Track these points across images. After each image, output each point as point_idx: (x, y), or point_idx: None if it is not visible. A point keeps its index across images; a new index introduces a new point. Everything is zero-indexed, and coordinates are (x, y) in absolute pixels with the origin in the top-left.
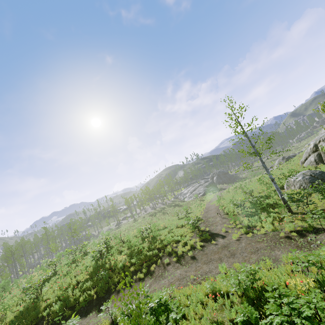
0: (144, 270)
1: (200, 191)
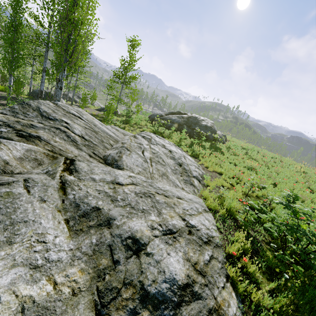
0: None
1: None
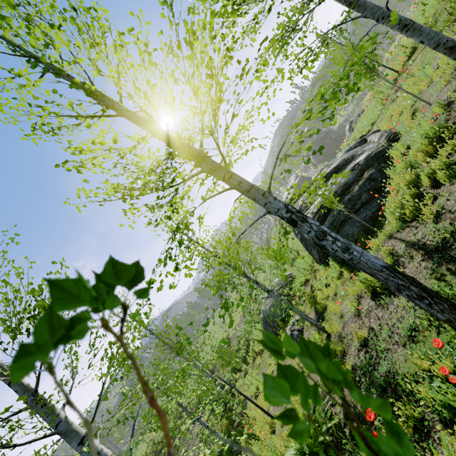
0: (163, 451)
1: None
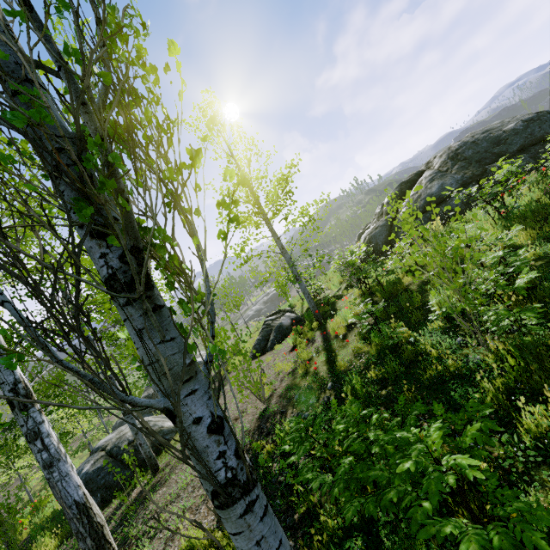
0: None
1: (250, 313)
